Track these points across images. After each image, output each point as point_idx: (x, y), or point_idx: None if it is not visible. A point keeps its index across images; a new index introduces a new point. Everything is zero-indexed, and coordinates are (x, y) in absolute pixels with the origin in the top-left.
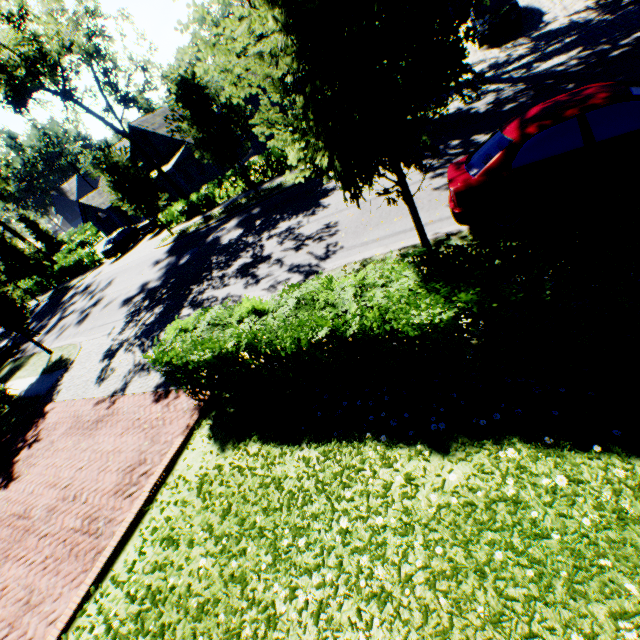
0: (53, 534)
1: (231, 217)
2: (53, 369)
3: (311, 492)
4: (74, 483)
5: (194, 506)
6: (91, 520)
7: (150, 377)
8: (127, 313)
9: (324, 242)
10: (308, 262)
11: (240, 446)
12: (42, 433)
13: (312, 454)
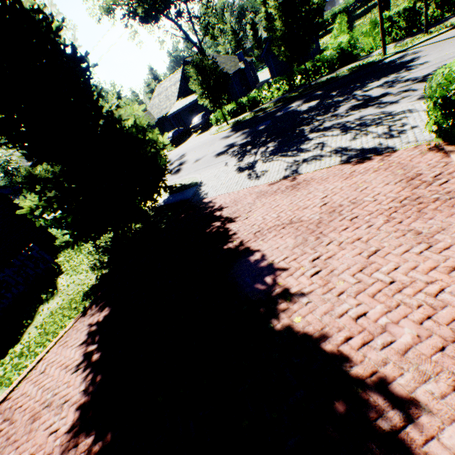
0: (365, 215)
1: (289, 103)
2: (181, 189)
3: None
4: (332, 201)
5: None
6: (411, 200)
7: (324, 161)
8: (231, 156)
9: None
10: None
11: None
12: (225, 205)
13: None
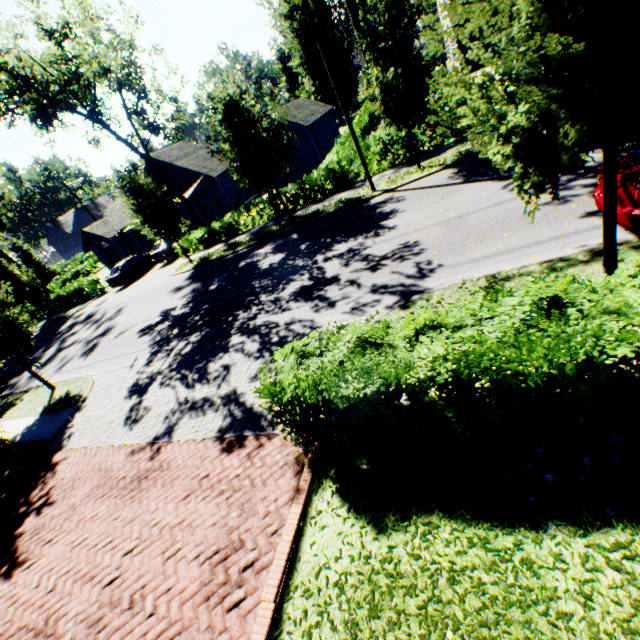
0: None
1: (263, 243)
2: (58, 407)
3: (636, 624)
4: (124, 576)
5: (375, 635)
6: None
7: (207, 418)
8: (151, 342)
9: (410, 261)
10: (398, 282)
11: (416, 526)
12: (54, 493)
13: (579, 546)
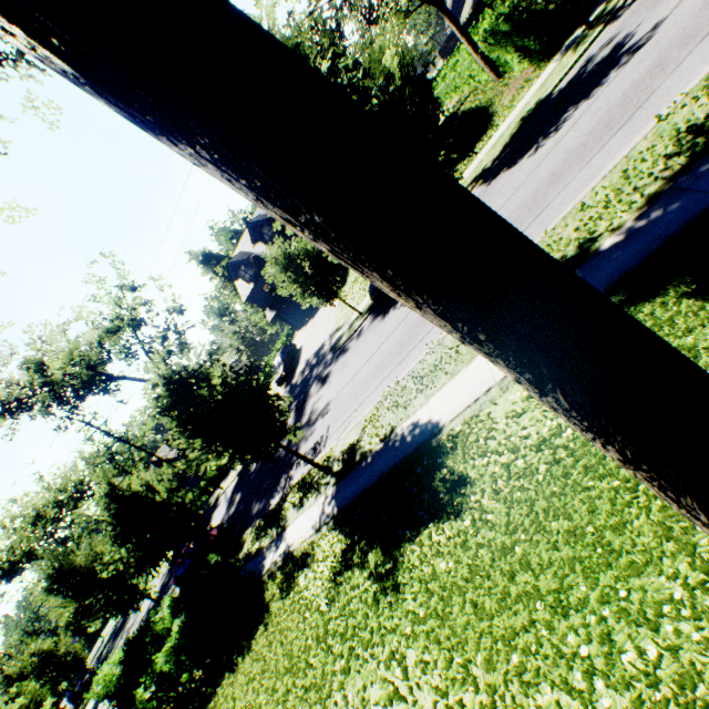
0: None
1: None
2: None
3: None
4: None
5: None
6: None
7: None
8: None
9: None
10: None
11: None
12: None
13: None
